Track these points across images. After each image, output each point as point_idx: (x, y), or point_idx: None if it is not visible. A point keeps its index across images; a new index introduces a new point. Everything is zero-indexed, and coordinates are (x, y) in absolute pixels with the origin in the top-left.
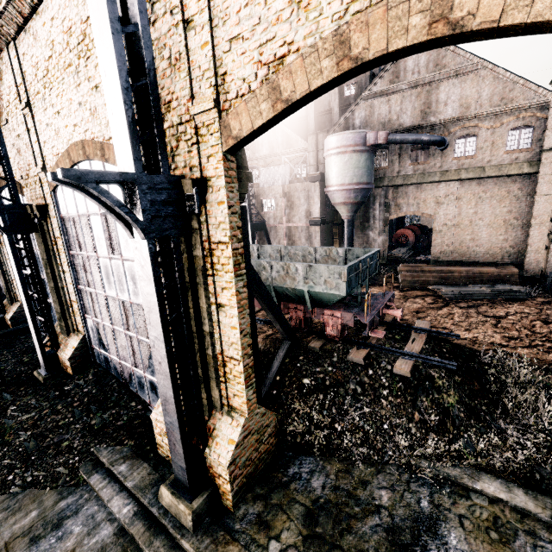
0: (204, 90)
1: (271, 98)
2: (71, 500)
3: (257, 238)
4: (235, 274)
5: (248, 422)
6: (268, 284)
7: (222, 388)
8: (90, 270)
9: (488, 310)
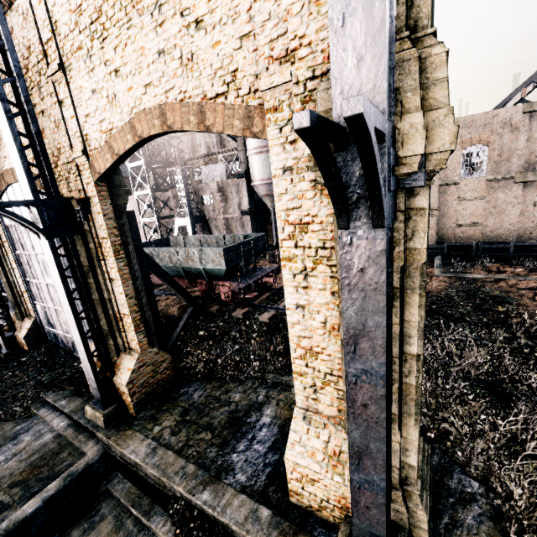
0: (77, 144)
1: (110, 152)
2: (24, 425)
3: (201, 229)
4: (115, 258)
5: (142, 357)
6: (178, 266)
7: (124, 336)
8: (32, 265)
9: None
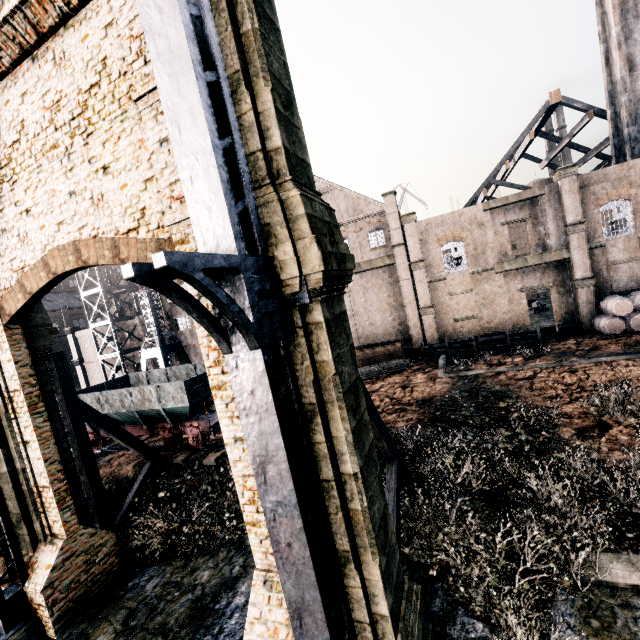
0: None
1: (22, 291)
2: None
3: (178, 359)
4: (31, 413)
5: (70, 543)
6: (132, 410)
7: (43, 519)
8: None
9: (369, 386)
